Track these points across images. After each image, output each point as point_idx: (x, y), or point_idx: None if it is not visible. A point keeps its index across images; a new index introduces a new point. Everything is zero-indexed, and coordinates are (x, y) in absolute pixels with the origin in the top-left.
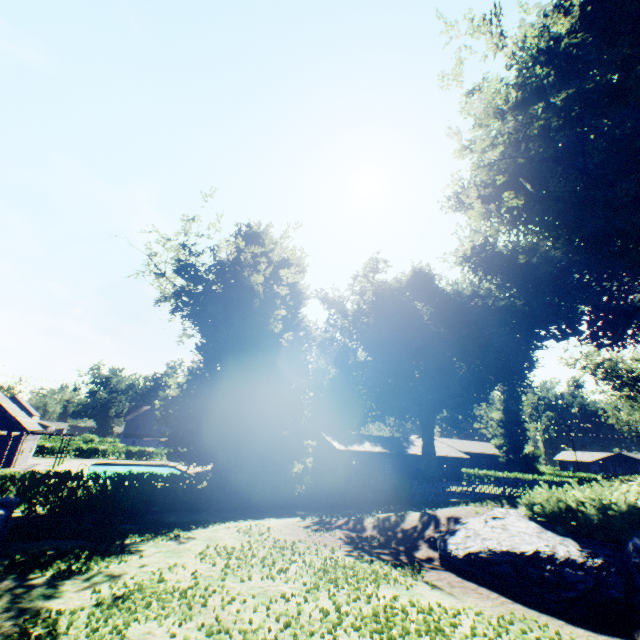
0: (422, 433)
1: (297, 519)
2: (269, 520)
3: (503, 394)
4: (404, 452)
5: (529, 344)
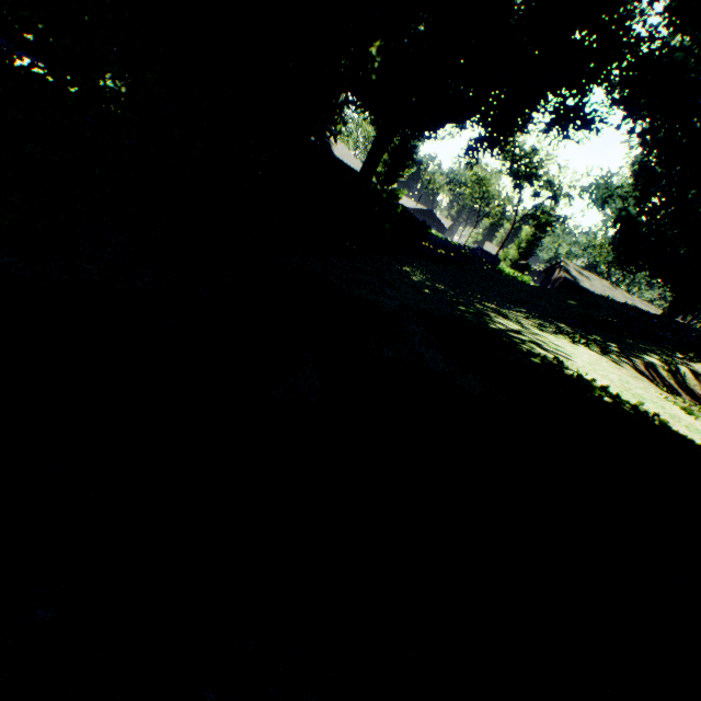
0: (376, 145)
1: (593, 354)
2: (581, 355)
3: (468, 142)
4: (332, 153)
5: (617, 129)
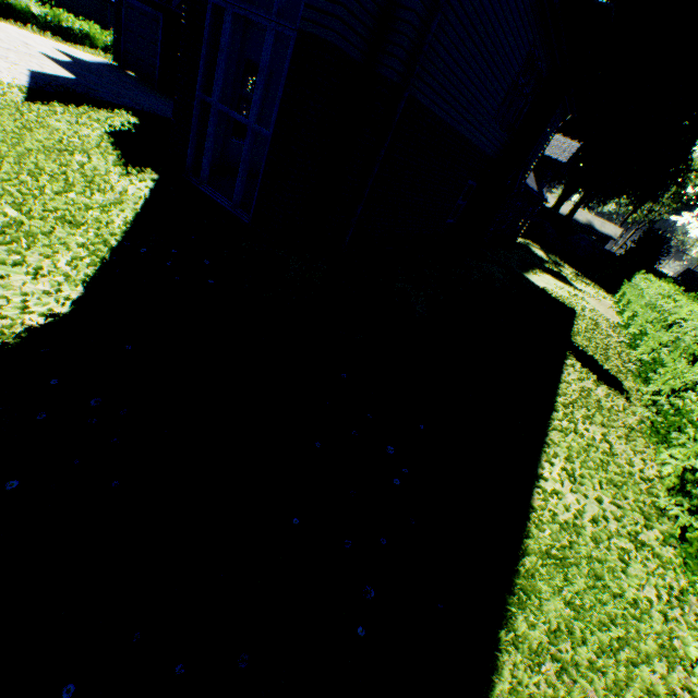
0: None
1: None
2: None
3: None
4: None
5: None
